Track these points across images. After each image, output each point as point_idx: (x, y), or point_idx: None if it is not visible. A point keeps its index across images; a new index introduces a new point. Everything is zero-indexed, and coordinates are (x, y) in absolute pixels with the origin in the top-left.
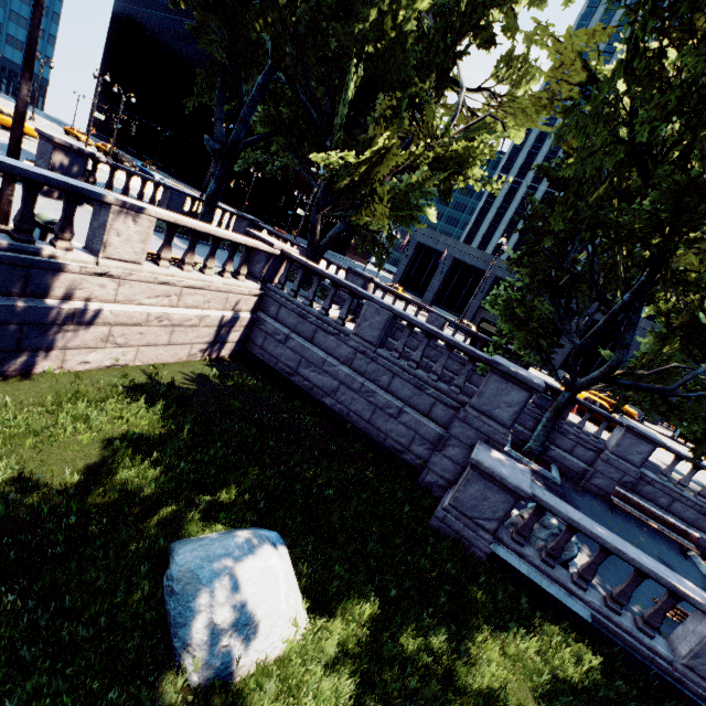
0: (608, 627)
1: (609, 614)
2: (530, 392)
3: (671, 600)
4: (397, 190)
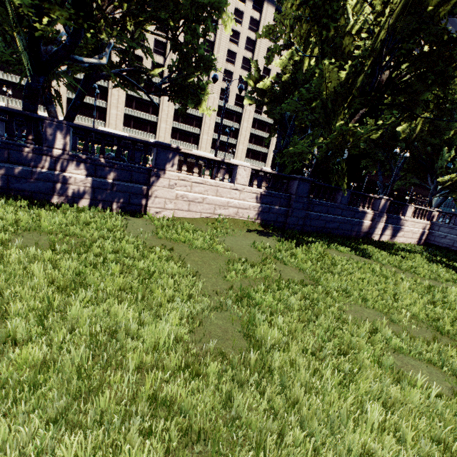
0: None
1: None
2: None
3: None
4: None
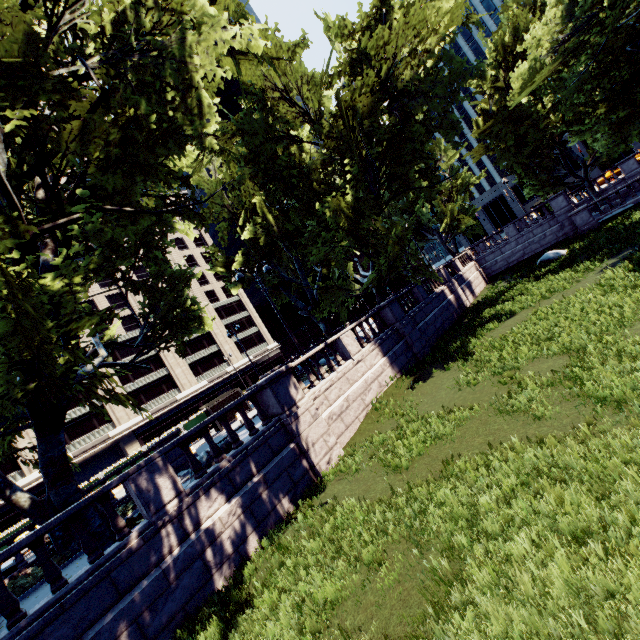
0: (638, 201)
1: (635, 199)
2: (561, 195)
3: (639, 183)
4: (459, 212)
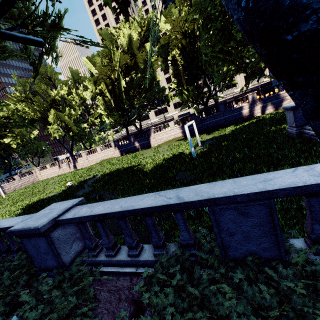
0: None
1: None
2: None
3: None
4: None
